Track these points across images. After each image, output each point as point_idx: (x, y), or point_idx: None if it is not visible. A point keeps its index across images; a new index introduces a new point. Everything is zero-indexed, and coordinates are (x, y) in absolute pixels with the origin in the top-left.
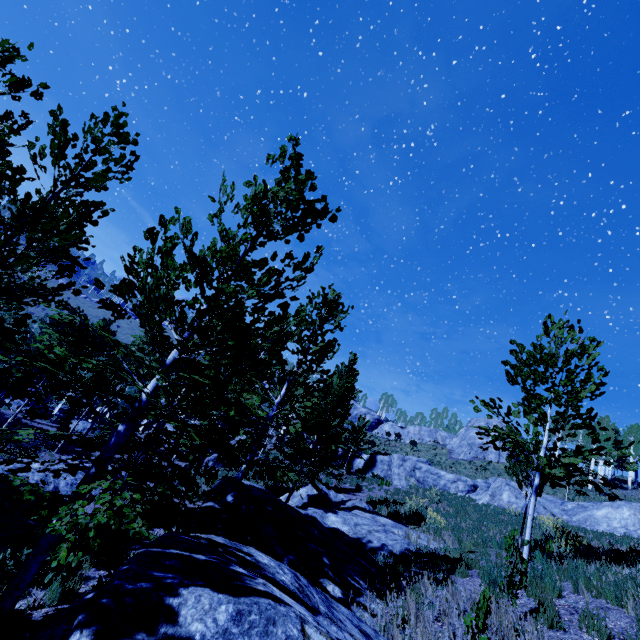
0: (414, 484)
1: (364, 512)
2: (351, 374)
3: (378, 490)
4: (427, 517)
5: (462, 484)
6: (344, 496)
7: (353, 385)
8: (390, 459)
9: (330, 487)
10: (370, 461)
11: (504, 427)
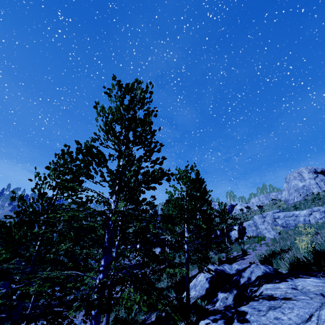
0: (282, 230)
1: (276, 283)
2: (200, 181)
3: (259, 246)
4: None
5: (317, 213)
6: (237, 265)
7: (205, 188)
8: (253, 221)
9: (223, 261)
10: (241, 229)
11: (311, 169)
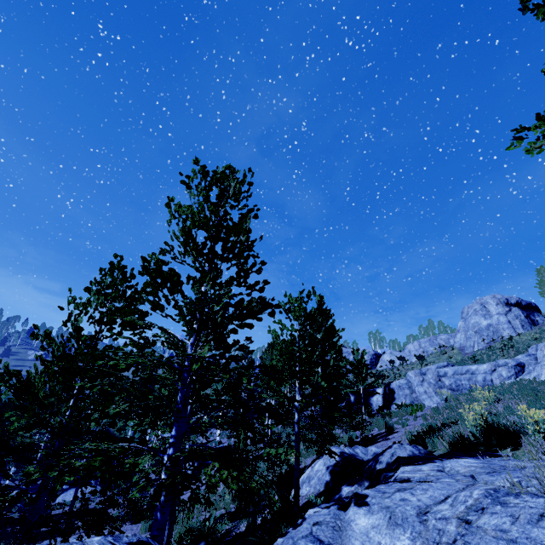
0: (449, 395)
1: (418, 465)
2: (324, 314)
3: (413, 420)
4: (528, 424)
5: (504, 369)
6: (376, 447)
7: (332, 325)
8: (407, 380)
9: (356, 442)
10: (387, 393)
11: (501, 299)
